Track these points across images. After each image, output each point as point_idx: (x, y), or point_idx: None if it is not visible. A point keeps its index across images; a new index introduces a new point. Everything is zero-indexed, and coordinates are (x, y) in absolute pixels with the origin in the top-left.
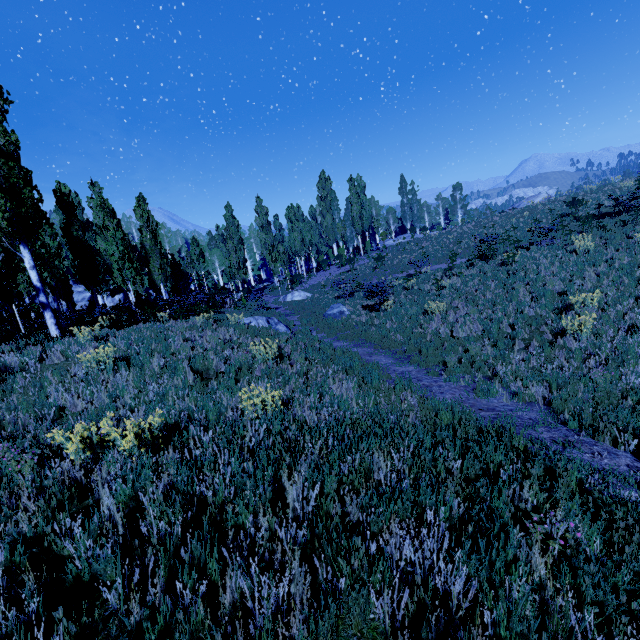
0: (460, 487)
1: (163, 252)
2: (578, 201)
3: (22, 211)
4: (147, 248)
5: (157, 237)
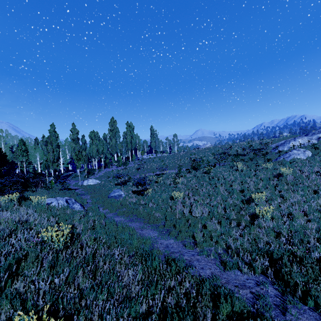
0: None
1: None
2: (229, 148)
3: None
4: None
5: None
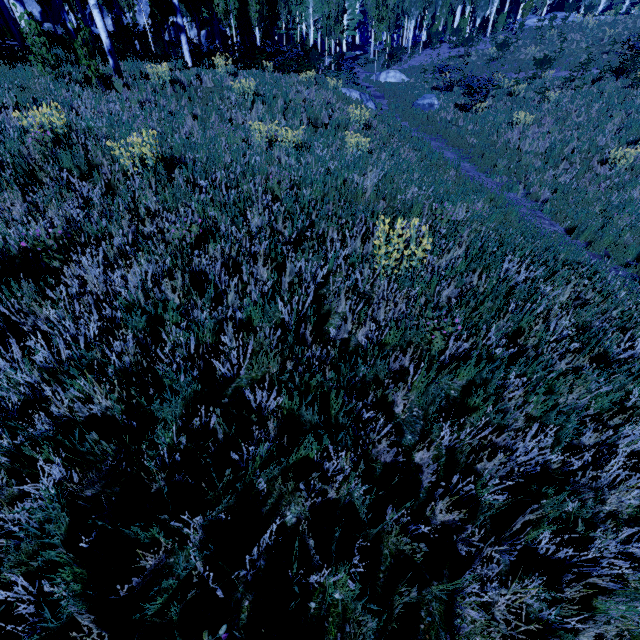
0: None
1: None
2: None
3: None
4: None
5: None
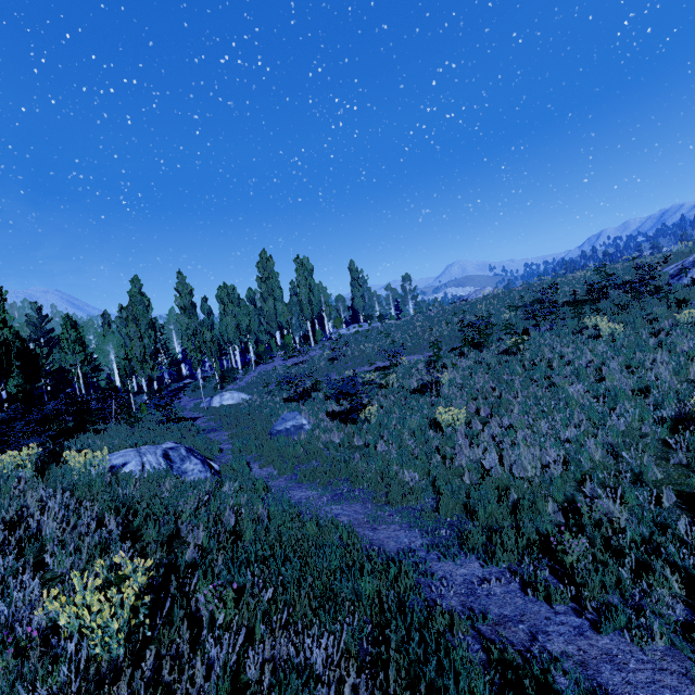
0: None
1: (6, 335)
2: (550, 287)
3: None
4: None
5: None
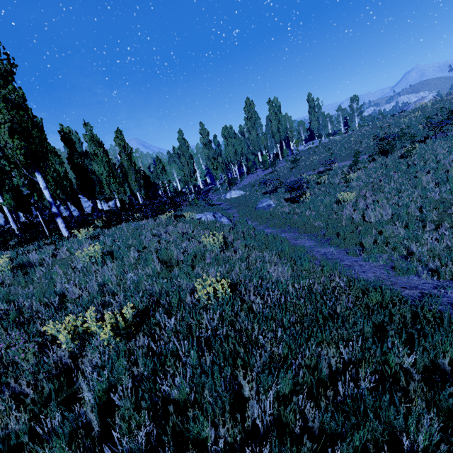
0: (417, 387)
1: (137, 169)
2: None
3: (33, 147)
4: (125, 167)
5: (131, 158)
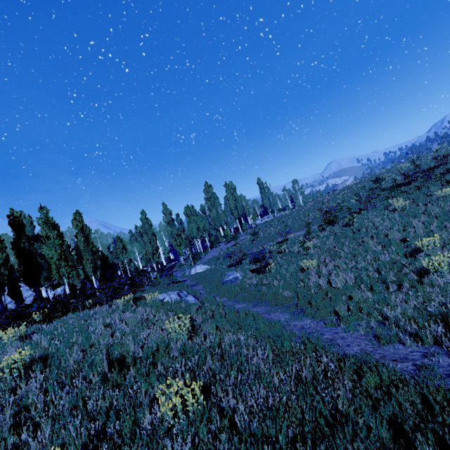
0: None
1: (94, 250)
2: (379, 179)
3: None
4: (81, 248)
5: (89, 239)
